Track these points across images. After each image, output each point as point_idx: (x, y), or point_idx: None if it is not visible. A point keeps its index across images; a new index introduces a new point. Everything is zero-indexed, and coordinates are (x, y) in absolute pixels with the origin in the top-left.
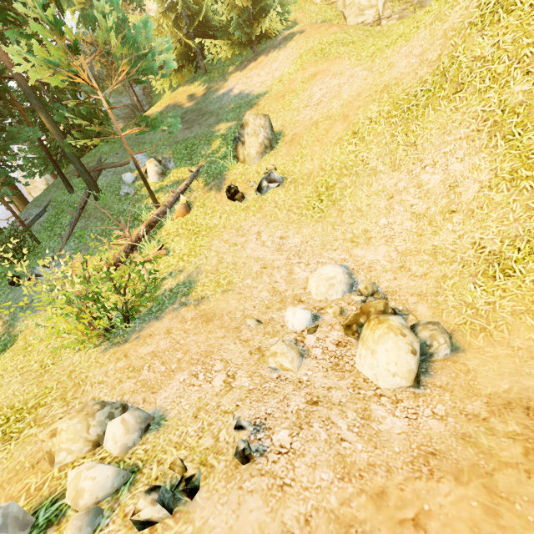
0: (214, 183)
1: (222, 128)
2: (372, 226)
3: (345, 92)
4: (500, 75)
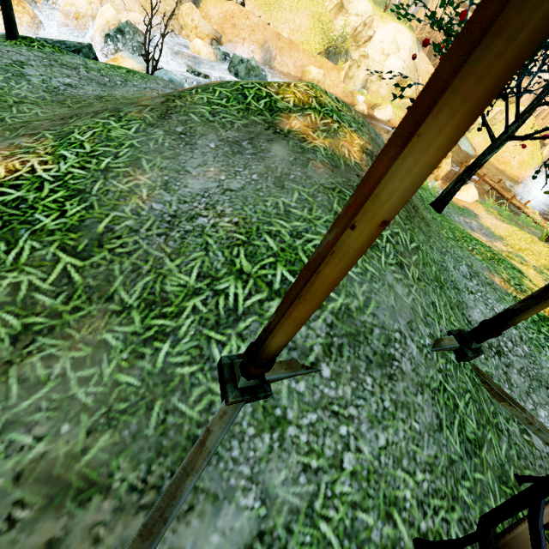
0: None
1: None
2: (279, 26)
3: None
4: (319, 4)
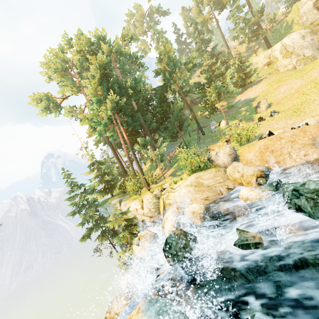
0: (249, 120)
1: (243, 109)
2: (318, 112)
3: (294, 86)
4: None
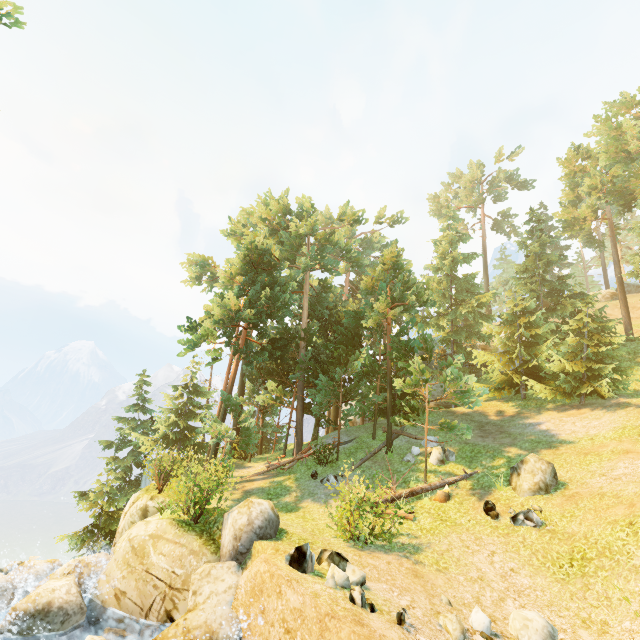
0: (479, 491)
1: (511, 452)
2: (615, 622)
3: None
4: None
